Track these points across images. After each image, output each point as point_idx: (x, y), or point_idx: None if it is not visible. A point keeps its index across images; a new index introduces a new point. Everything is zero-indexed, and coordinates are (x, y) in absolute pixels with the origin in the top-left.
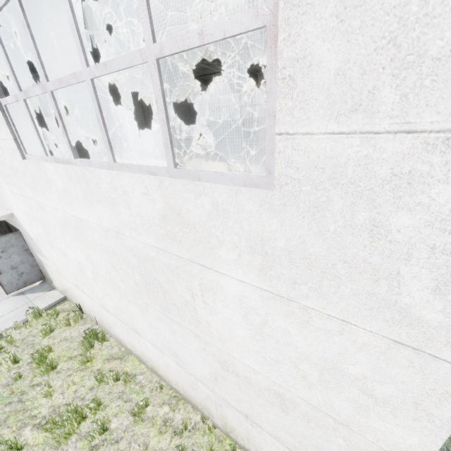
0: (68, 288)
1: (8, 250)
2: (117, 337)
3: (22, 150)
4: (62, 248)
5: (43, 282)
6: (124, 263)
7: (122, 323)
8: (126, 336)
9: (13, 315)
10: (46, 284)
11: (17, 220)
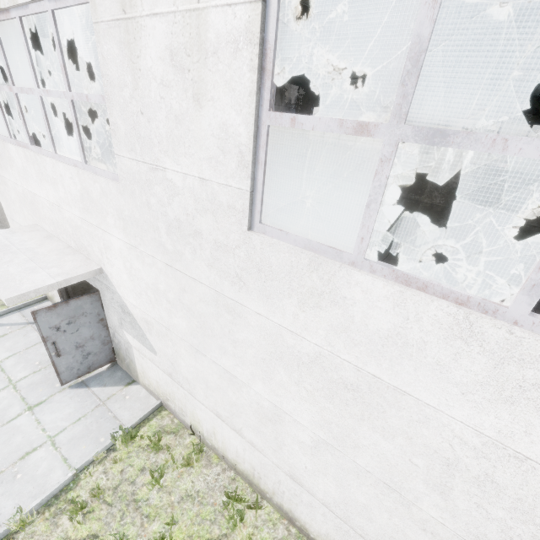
0: (184, 403)
1: (76, 320)
2: (285, 510)
3: (254, 213)
4: (234, 371)
5: (112, 366)
6: (512, 511)
7: (341, 519)
8: (327, 529)
9: (81, 430)
10: (119, 370)
11: (108, 280)
